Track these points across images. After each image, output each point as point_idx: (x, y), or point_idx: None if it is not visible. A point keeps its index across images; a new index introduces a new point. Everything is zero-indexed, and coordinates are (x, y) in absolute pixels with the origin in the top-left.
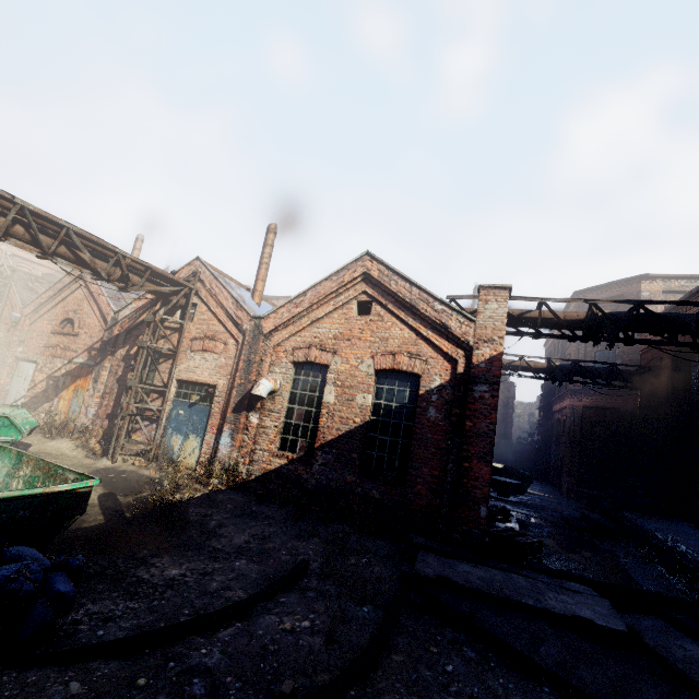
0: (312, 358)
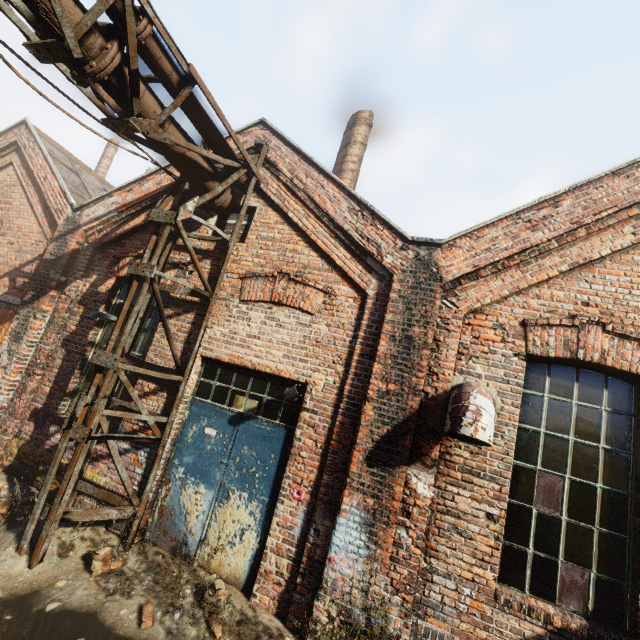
0: (596, 354)
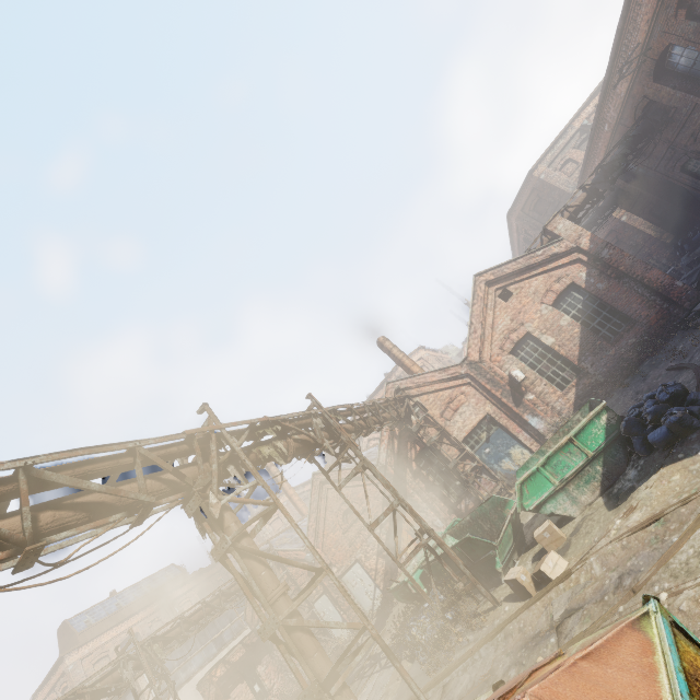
0: (517, 339)
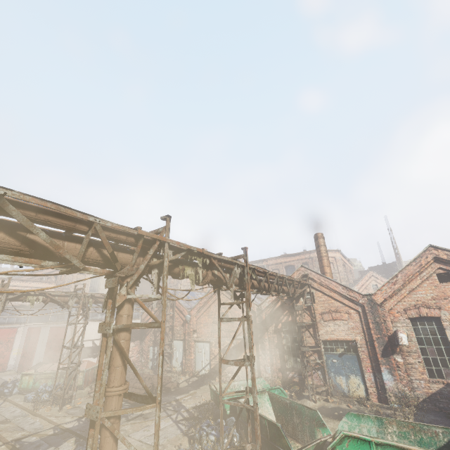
0: (424, 314)
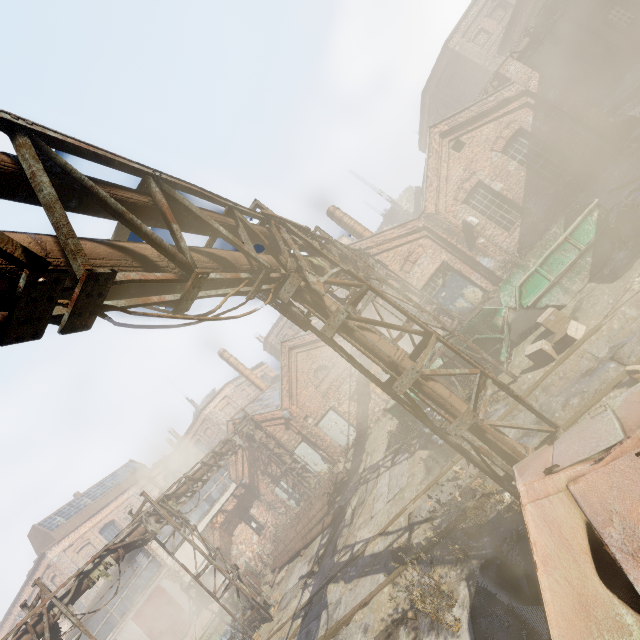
0: (469, 188)
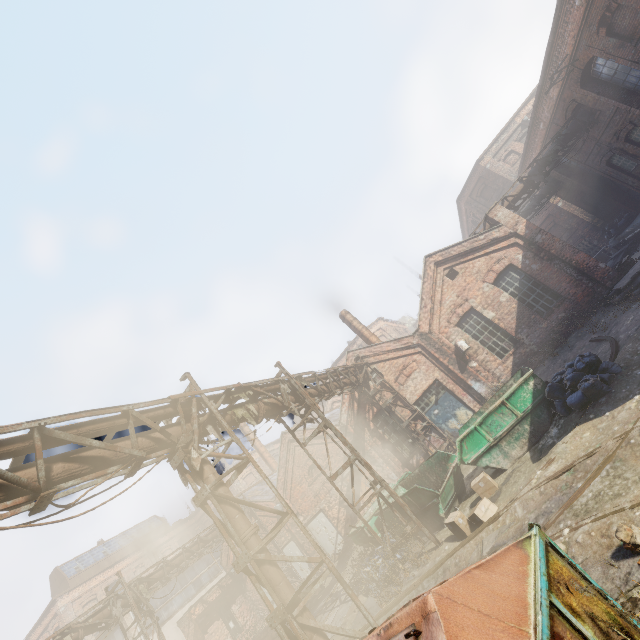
0: (462, 313)
